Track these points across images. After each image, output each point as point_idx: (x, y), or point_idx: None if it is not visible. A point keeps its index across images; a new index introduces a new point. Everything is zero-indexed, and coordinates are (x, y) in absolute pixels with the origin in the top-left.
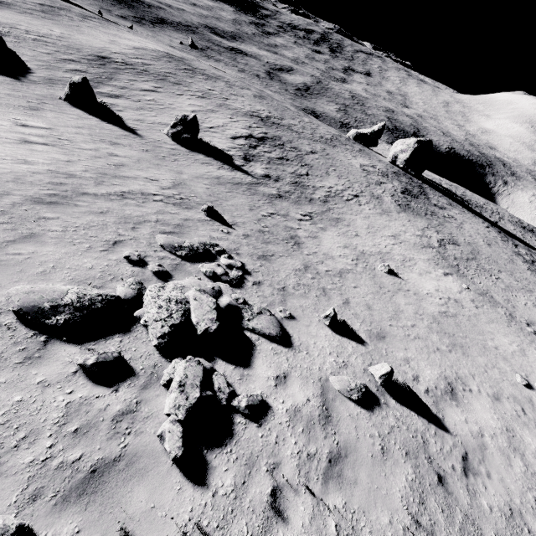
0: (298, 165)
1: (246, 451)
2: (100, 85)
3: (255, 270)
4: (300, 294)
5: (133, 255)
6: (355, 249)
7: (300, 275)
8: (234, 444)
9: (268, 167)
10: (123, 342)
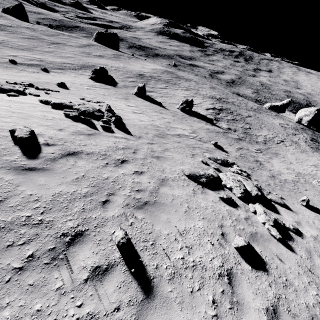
0: (243, 123)
1: (303, 246)
2: None
3: (251, 174)
4: (279, 188)
5: (203, 160)
6: (294, 171)
7: (272, 179)
8: (296, 242)
9: (228, 124)
10: (225, 193)
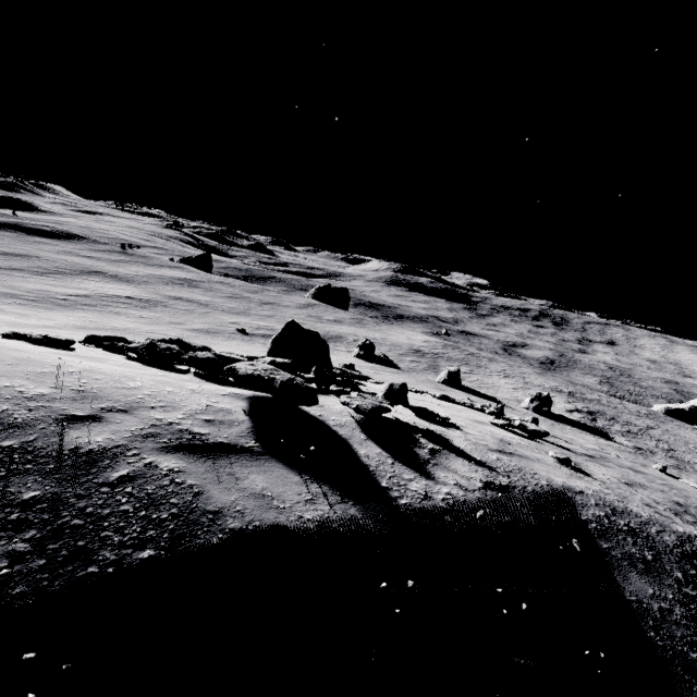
0: (652, 439)
1: None
2: (438, 371)
3: None
4: None
5: None
6: None
7: None
8: None
9: (627, 439)
10: None
